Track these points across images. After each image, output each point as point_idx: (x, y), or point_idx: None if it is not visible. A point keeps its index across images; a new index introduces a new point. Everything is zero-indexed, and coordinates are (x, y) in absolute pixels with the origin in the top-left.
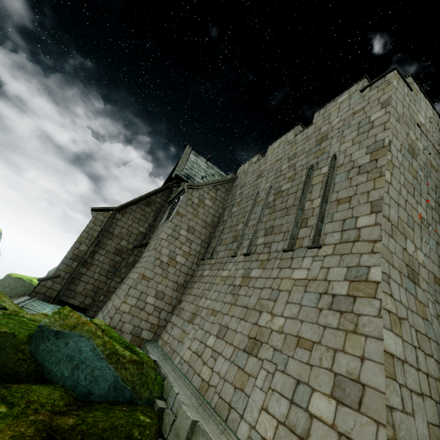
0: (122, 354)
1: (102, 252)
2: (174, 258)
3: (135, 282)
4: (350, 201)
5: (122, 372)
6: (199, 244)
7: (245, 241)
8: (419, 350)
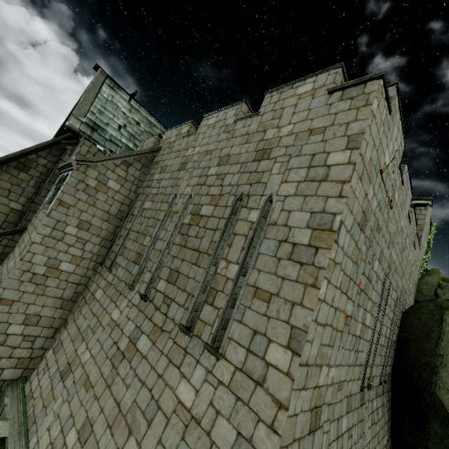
0: None
1: None
2: (56, 267)
3: None
4: (269, 303)
5: None
6: (98, 243)
7: (147, 273)
8: None
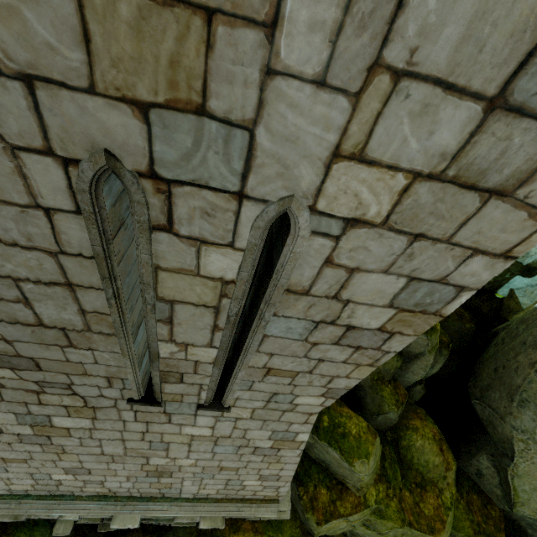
0: None
1: None
2: None
3: None
4: (295, 378)
5: None
6: None
7: None
8: None
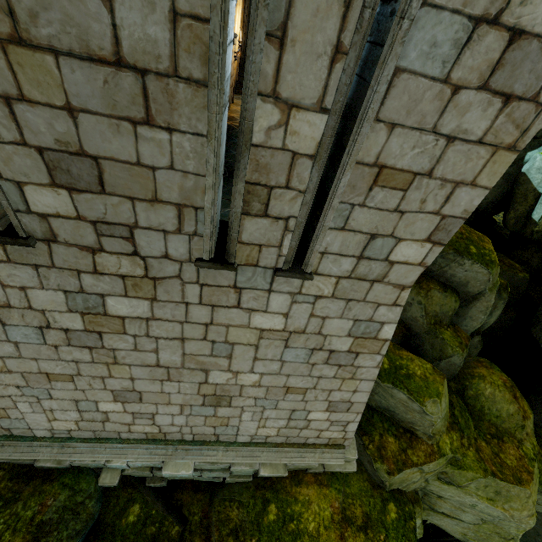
0: None
1: None
2: None
3: None
4: (407, 191)
5: None
6: None
7: None
8: None
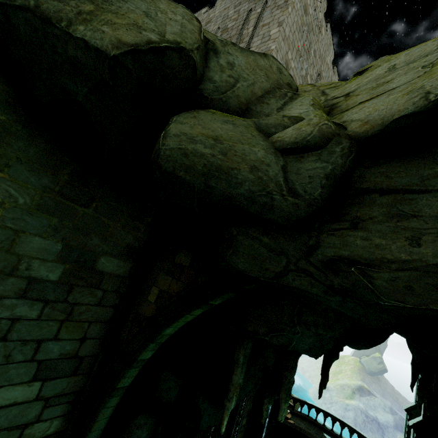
0: None
1: None
2: None
3: None
4: (269, 24)
5: None
6: None
7: None
8: None
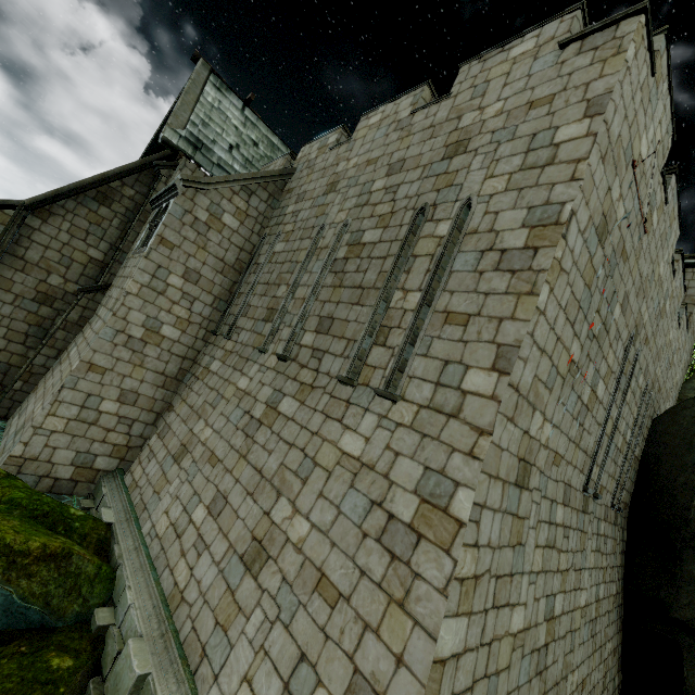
0: (22, 550)
1: (6, 298)
2: (156, 331)
3: (73, 378)
4: (466, 326)
5: (20, 586)
6: (210, 304)
7: (285, 328)
8: (492, 611)
